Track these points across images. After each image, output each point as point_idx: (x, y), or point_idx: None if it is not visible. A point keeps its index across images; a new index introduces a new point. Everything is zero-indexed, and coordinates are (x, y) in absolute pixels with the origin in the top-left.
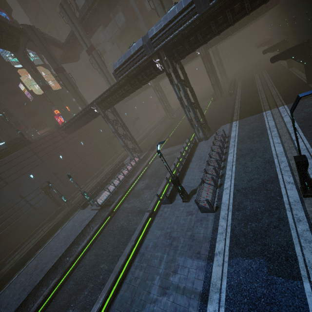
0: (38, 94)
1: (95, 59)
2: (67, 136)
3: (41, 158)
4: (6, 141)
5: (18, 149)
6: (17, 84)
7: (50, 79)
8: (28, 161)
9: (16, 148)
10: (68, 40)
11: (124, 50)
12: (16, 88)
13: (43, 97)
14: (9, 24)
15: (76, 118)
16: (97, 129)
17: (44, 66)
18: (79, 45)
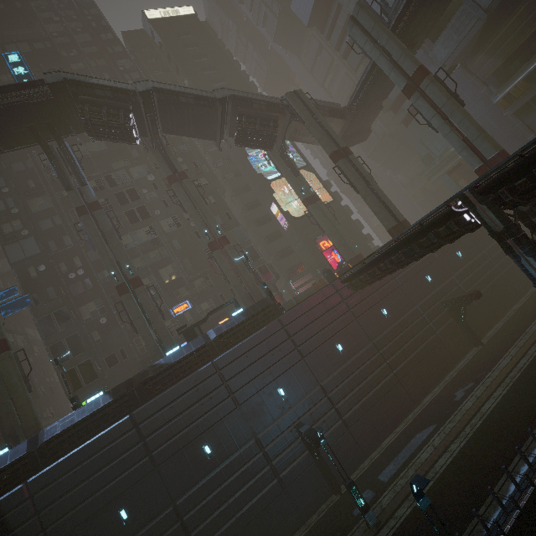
0: (296, 217)
1: (428, 98)
2: (350, 296)
3: (300, 347)
4: (246, 304)
5: (261, 324)
6: (268, 206)
7: (315, 187)
8: (275, 353)
9: (259, 323)
10: (355, 94)
11: (487, 71)
12: (266, 213)
13: (303, 221)
14: (266, 101)
15: (385, 250)
16: (417, 275)
17: (307, 169)
18: (375, 100)
